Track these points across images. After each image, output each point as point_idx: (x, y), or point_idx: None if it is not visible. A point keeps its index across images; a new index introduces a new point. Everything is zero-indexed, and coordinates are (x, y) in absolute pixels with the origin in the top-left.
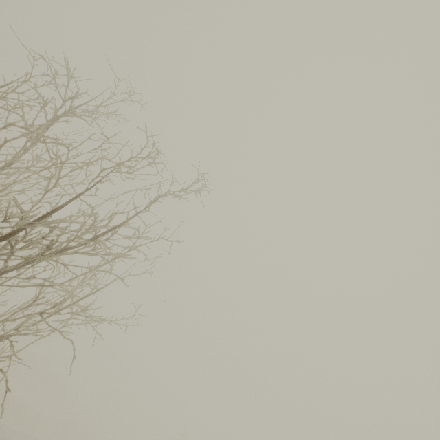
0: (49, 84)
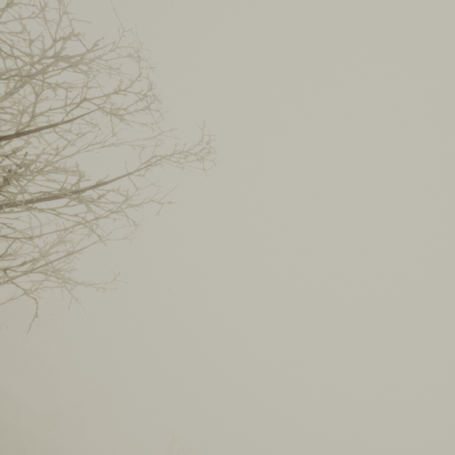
0: (30, 18)
